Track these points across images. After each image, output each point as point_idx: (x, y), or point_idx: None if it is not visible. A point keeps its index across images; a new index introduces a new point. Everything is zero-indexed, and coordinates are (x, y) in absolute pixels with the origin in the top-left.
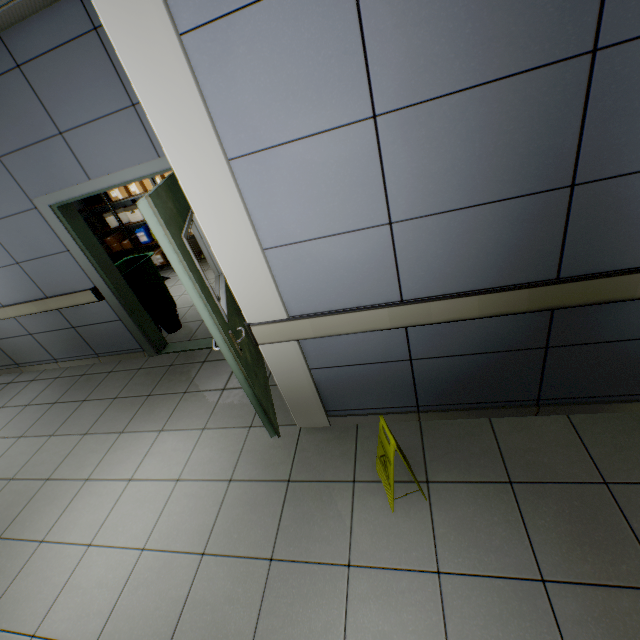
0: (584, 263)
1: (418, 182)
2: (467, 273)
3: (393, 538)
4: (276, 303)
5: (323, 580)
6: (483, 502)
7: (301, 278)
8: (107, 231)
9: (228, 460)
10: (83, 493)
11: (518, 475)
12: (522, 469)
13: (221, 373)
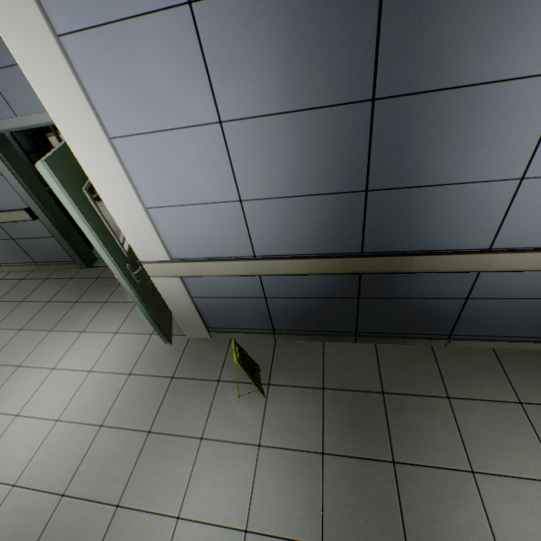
0: (379, 244)
1: (258, 174)
2: (299, 242)
3: (236, 422)
4: (160, 248)
5: (182, 447)
6: (301, 401)
7: (178, 232)
8: (50, 150)
9: (131, 359)
10: (15, 376)
11: (330, 384)
12: (334, 380)
13: None
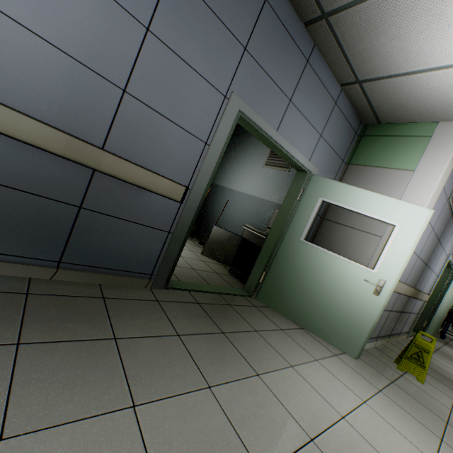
0: (416, 285)
1: (424, 249)
2: (412, 280)
3: (437, 393)
4: None
5: None
6: None
7: None
8: None
9: (360, 378)
10: None
11: None
12: None
13: (260, 316)
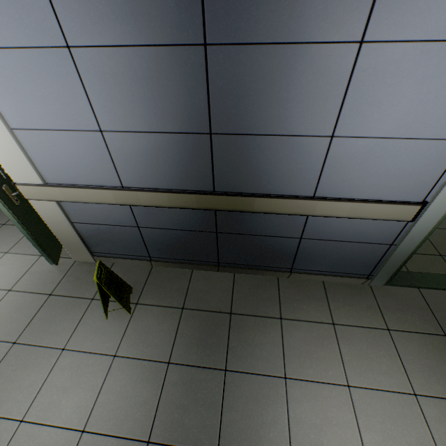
0: (227, 185)
1: (113, 106)
2: (160, 177)
3: (99, 335)
4: (32, 171)
5: (43, 357)
6: (162, 318)
7: (48, 157)
8: None
9: (14, 276)
10: None
11: (189, 305)
12: (193, 301)
13: None
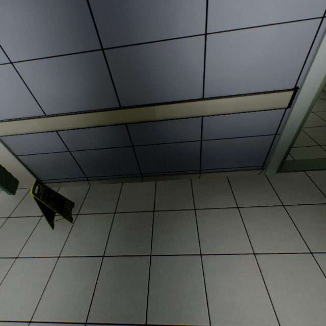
0: (130, 99)
1: (13, 35)
2: (73, 100)
3: (46, 242)
4: None
5: None
6: (98, 222)
7: None
8: None
9: None
10: None
11: (120, 209)
12: (123, 206)
13: None
